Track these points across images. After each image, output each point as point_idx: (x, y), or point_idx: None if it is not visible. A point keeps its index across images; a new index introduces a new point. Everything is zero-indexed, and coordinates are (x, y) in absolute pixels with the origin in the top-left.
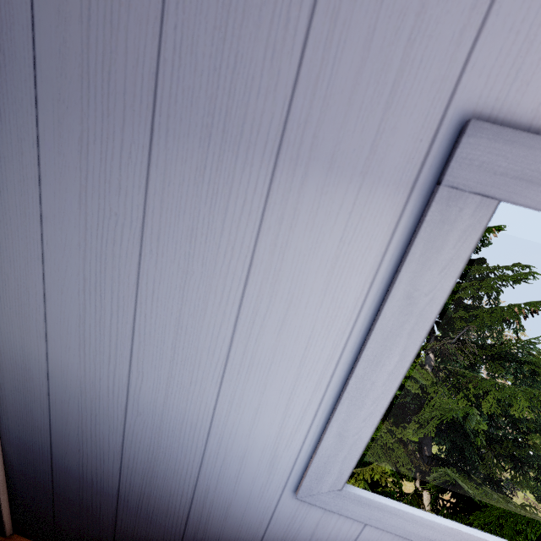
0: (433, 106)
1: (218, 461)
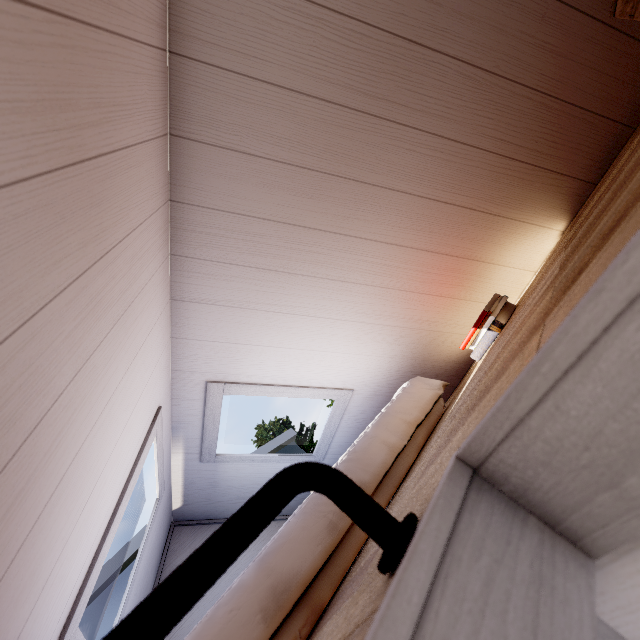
0: (200, 465)
1: None
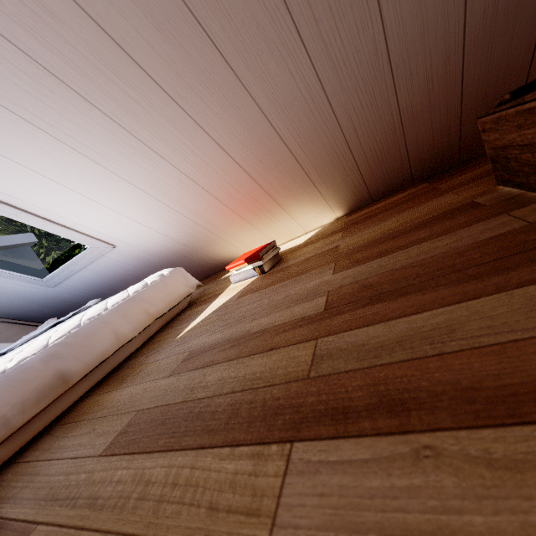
0: None
1: (36, 295)
